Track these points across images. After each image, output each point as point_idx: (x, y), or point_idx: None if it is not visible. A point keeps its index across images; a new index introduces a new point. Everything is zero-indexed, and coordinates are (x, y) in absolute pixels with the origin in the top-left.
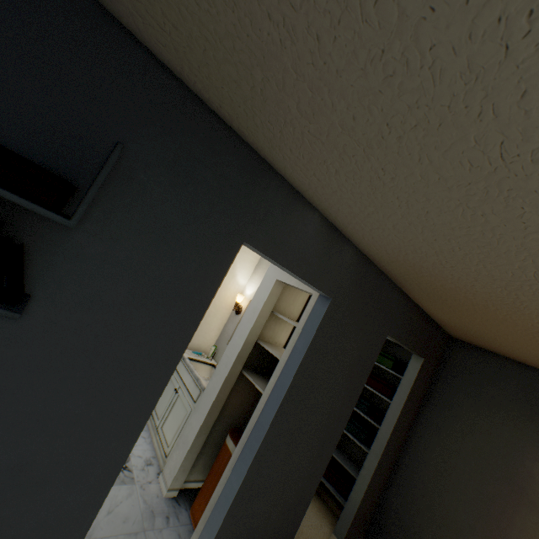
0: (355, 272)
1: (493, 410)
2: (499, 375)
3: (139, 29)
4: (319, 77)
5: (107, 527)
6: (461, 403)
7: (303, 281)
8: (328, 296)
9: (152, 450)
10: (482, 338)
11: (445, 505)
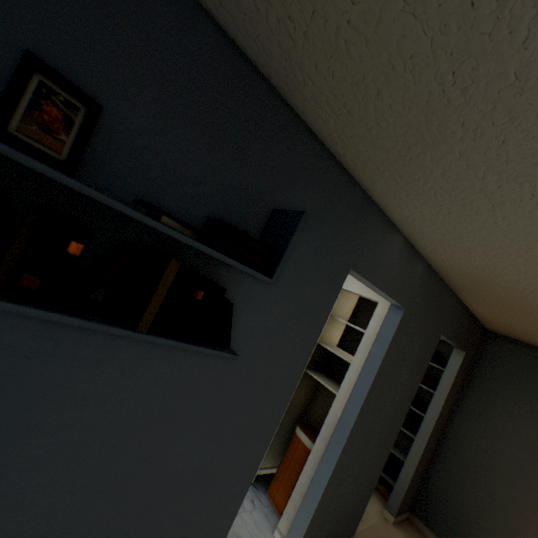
0: (423, 283)
1: (531, 397)
2: (536, 365)
3: (304, 108)
4: (484, 160)
5: None
6: (499, 391)
7: (384, 295)
8: (402, 307)
9: None
10: (523, 334)
11: (487, 482)
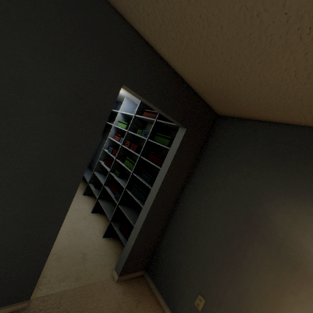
0: None
1: (242, 166)
2: (251, 136)
3: None
4: None
5: None
6: (218, 166)
7: None
8: None
9: None
10: (231, 96)
11: (198, 245)
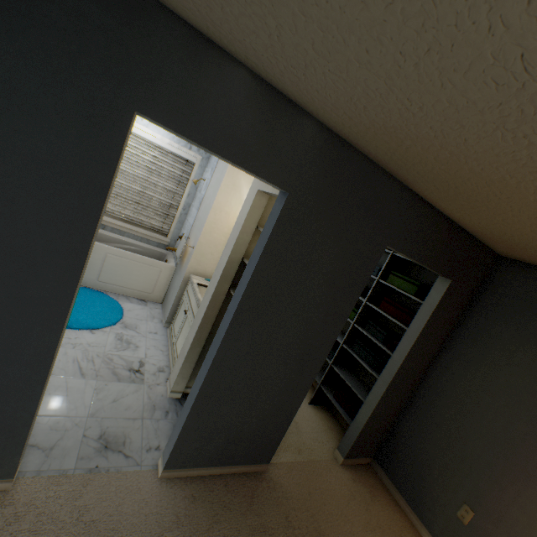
0: (323, 158)
1: None
2: None
3: None
4: None
5: (109, 411)
6: (499, 334)
7: (245, 171)
8: (283, 190)
9: (166, 361)
10: (532, 250)
11: (462, 439)
